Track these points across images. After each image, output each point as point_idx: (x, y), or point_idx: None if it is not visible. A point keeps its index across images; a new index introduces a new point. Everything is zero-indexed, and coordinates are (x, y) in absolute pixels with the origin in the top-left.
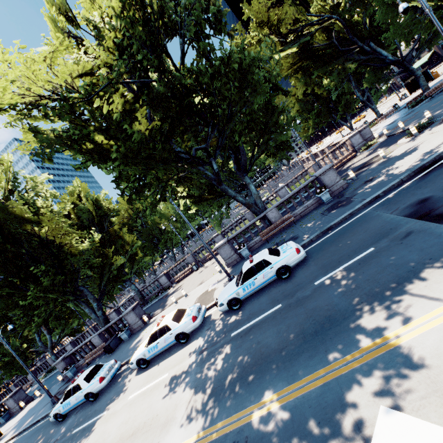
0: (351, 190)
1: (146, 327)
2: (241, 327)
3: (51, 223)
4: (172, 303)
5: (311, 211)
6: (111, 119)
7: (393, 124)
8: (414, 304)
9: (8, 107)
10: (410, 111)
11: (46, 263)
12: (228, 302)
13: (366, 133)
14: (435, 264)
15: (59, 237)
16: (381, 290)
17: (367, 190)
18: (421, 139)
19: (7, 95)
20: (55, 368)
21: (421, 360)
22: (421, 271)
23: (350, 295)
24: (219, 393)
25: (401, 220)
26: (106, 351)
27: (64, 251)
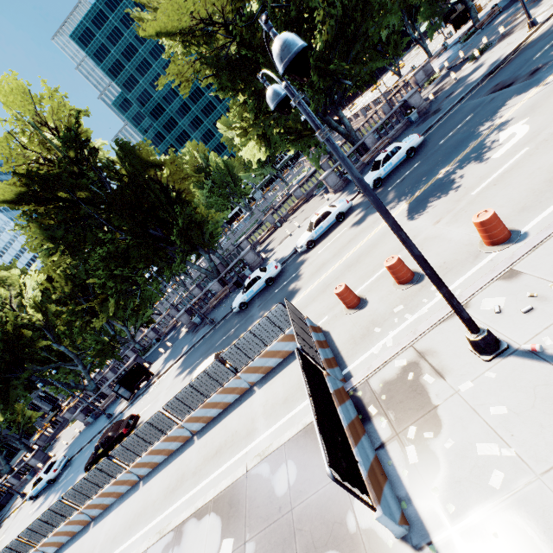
0: (436, 106)
1: (268, 259)
2: (394, 184)
3: (174, 166)
4: (281, 242)
5: (401, 133)
6: (253, 45)
7: (449, 59)
8: (504, 112)
9: (179, 31)
10: (463, 45)
11: (179, 204)
12: (373, 182)
13: (428, 69)
14: (511, 99)
15: (179, 183)
16: (486, 119)
17: (451, 99)
18: (484, 59)
19: (185, 18)
20: (144, 354)
21: (512, 119)
22: (505, 104)
23: (468, 131)
24: (406, 194)
25: (486, 97)
26: (236, 286)
27: (181, 199)
